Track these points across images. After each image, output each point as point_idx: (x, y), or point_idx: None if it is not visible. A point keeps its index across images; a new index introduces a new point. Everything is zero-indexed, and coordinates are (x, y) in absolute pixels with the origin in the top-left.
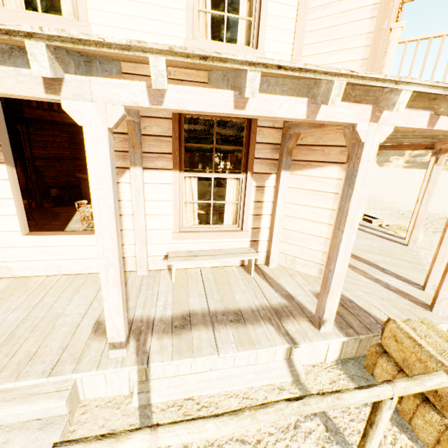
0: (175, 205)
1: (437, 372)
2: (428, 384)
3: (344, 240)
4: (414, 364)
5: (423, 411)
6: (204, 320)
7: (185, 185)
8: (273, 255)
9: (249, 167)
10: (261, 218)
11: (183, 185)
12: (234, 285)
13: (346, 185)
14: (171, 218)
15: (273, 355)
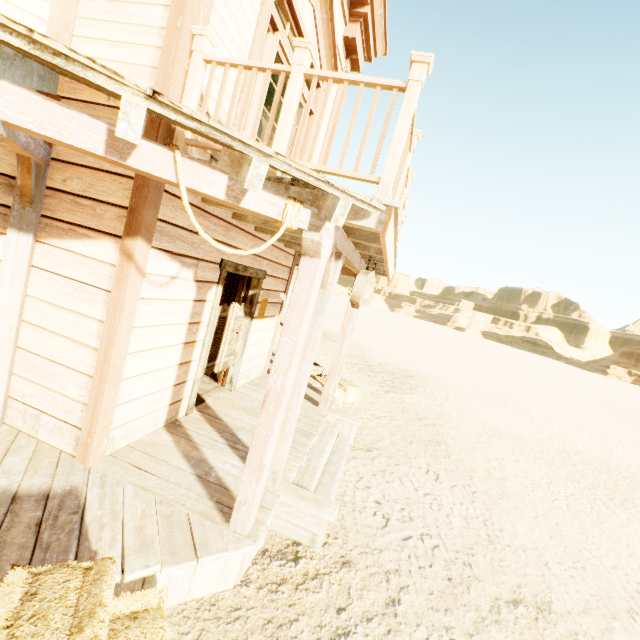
0: None
1: None
2: None
3: None
4: None
5: None
6: None
7: None
8: None
9: None
10: None
11: None
12: None
13: None
14: None
15: None
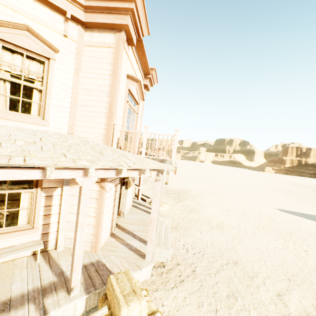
0: None
1: (103, 307)
2: None
3: (79, 236)
4: (112, 302)
5: None
6: None
7: None
8: (60, 241)
9: (39, 184)
10: (51, 216)
11: None
12: (17, 276)
13: (78, 205)
14: None
15: None
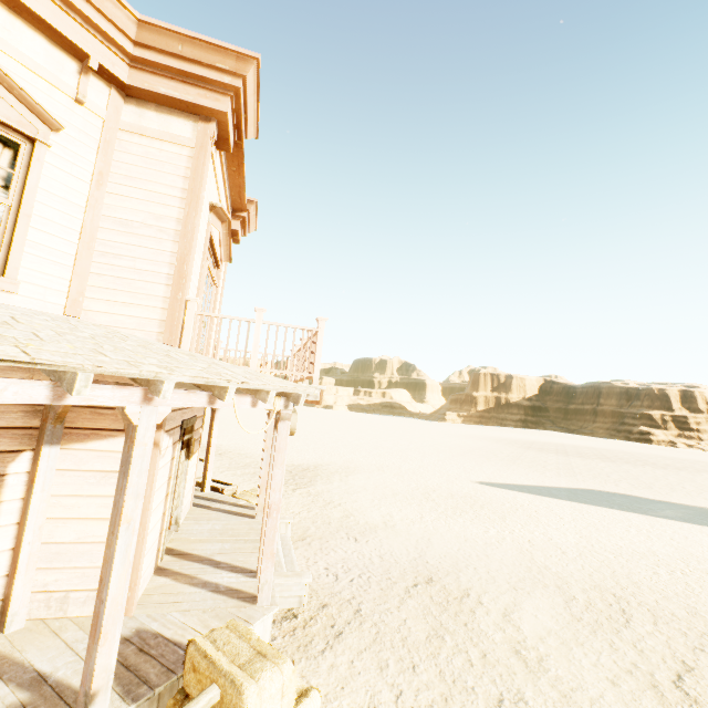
0: None
1: (209, 688)
2: None
3: (121, 548)
4: None
5: None
6: None
7: None
8: (17, 604)
9: None
10: None
11: None
12: None
13: (122, 474)
14: None
15: None
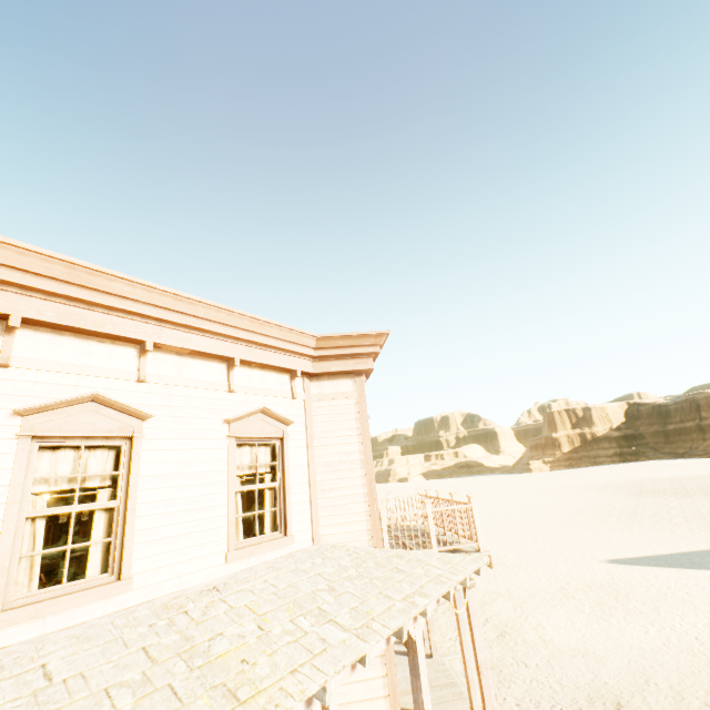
0: None
1: None
2: None
3: None
4: None
5: None
6: None
7: None
8: None
9: None
10: None
11: None
12: None
13: (413, 676)
14: None
15: None
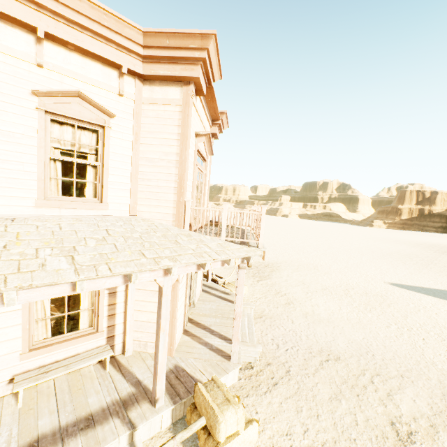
0: (24, 327)
1: (201, 418)
2: (194, 428)
3: (161, 342)
4: (204, 412)
5: (207, 442)
6: (54, 439)
7: (37, 305)
8: (128, 345)
9: None
10: (115, 316)
11: (34, 306)
12: (89, 388)
13: (159, 308)
14: (19, 340)
15: (118, 445)
